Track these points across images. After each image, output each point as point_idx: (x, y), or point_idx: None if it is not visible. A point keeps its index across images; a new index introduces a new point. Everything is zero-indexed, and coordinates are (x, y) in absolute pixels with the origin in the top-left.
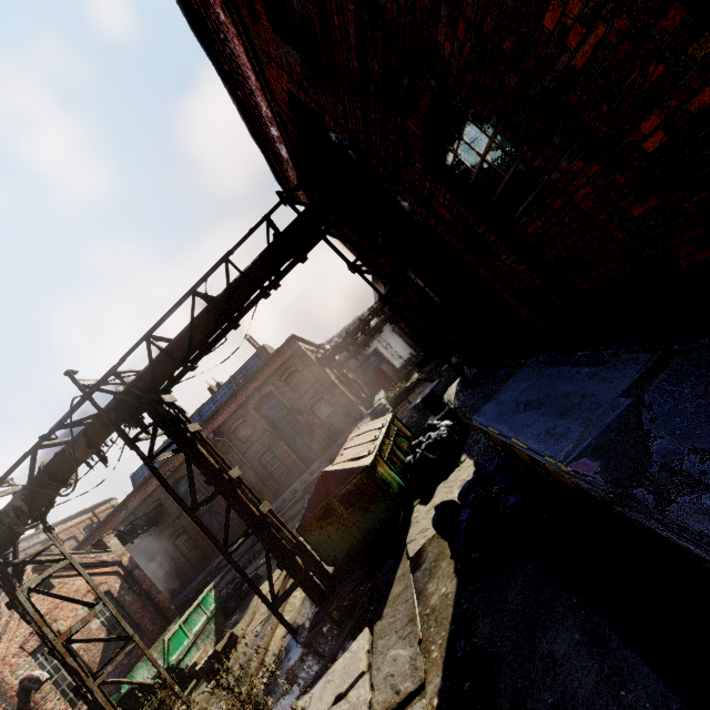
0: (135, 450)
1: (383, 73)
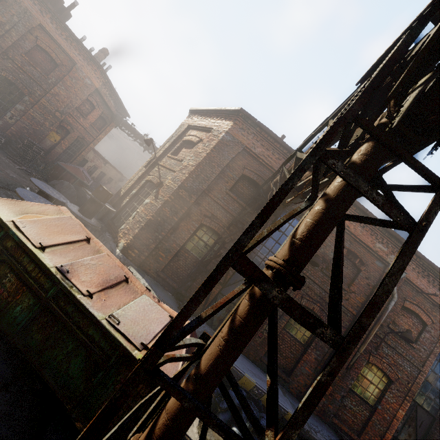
0: (439, 206)
1: (327, 302)
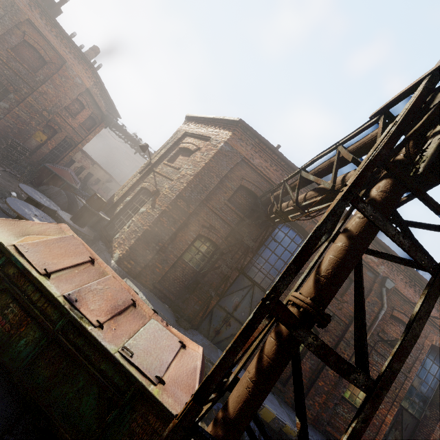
0: None
1: None
